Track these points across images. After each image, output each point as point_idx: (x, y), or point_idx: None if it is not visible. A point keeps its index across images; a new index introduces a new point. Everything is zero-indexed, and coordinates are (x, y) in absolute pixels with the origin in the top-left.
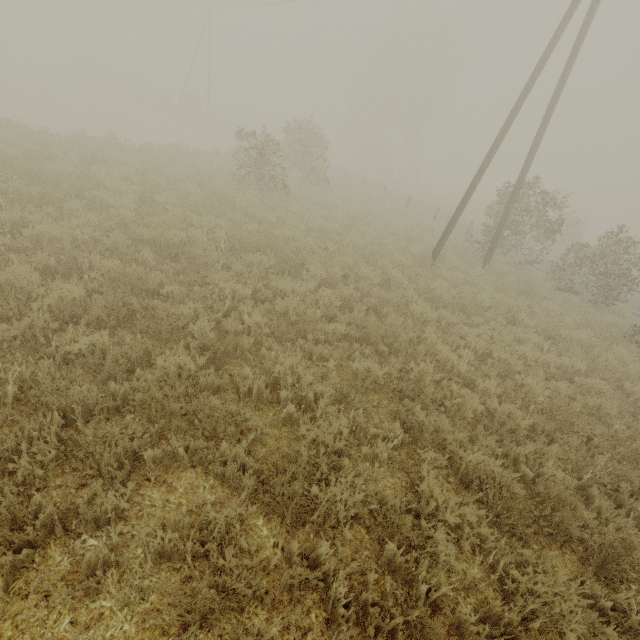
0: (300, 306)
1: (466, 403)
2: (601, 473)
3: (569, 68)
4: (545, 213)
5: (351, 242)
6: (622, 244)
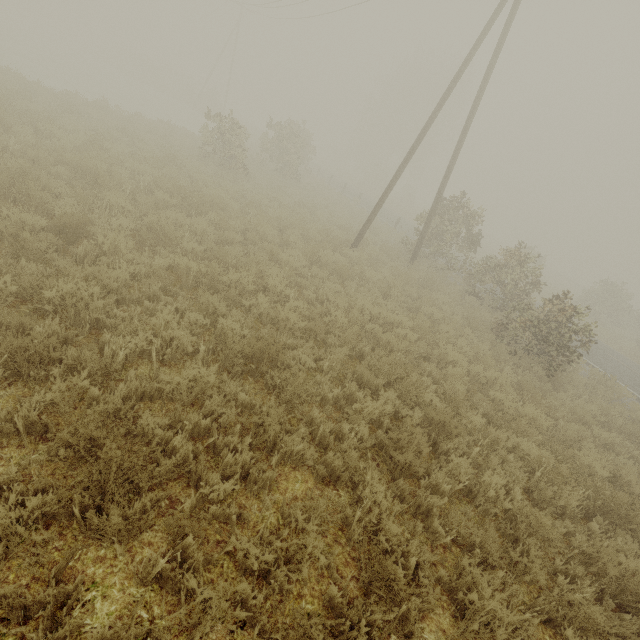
0: (169, 226)
1: (261, 305)
2: (335, 362)
3: (479, 96)
4: (470, 227)
5: (276, 215)
6: (517, 257)
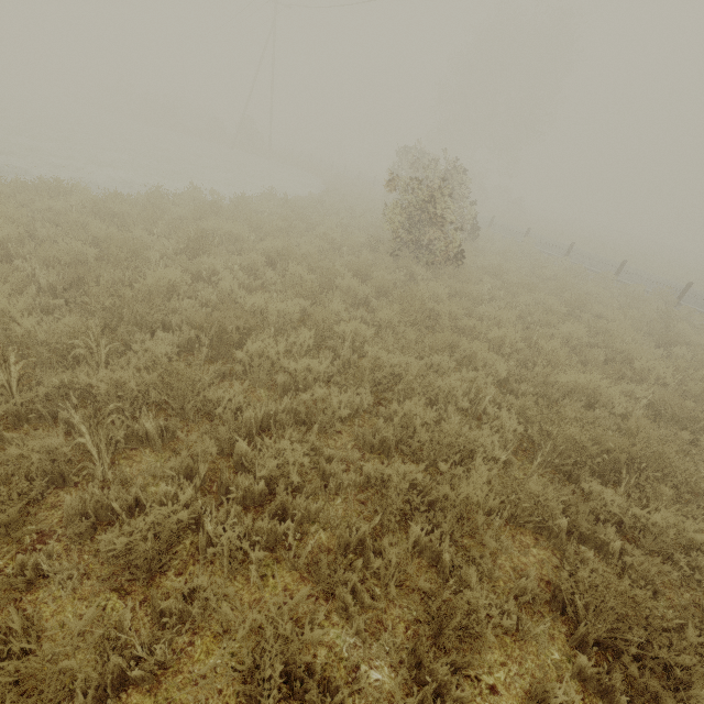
0: None
1: None
2: None
3: None
4: None
5: (642, 371)
6: None
